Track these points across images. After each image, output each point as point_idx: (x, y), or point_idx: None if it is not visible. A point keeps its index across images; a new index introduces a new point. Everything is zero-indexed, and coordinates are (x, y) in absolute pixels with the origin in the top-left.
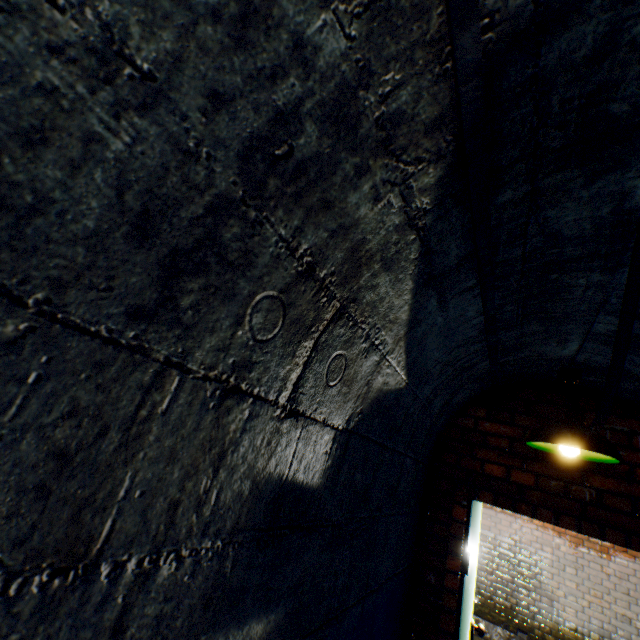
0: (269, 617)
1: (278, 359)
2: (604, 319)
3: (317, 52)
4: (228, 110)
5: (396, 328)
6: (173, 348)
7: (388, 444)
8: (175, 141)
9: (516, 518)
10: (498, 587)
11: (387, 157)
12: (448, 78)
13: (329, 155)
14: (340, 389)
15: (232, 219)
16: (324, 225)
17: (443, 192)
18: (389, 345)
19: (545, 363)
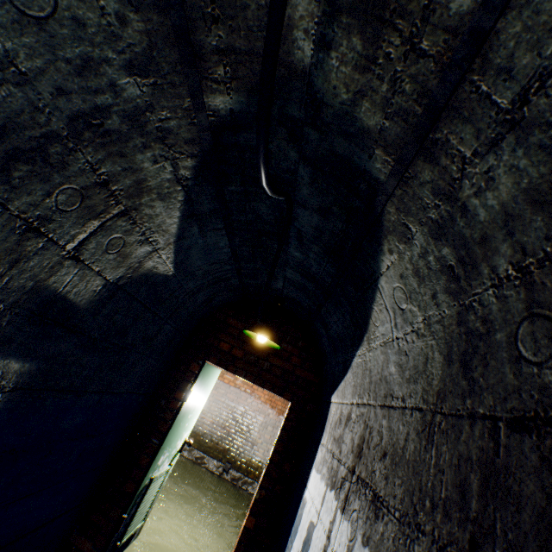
0: (25, 364)
1: (72, 224)
2: (289, 271)
3: (124, 91)
4: (67, 97)
5: (168, 236)
6: (2, 194)
7: (151, 308)
8: (32, 102)
9: (252, 396)
10: (225, 437)
11: (164, 145)
12: (196, 126)
13: (127, 133)
14: (116, 258)
15: (58, 144)
16: (120, 164)
17: (198, 173)
18: (161, 244)
19: (270, 290)
